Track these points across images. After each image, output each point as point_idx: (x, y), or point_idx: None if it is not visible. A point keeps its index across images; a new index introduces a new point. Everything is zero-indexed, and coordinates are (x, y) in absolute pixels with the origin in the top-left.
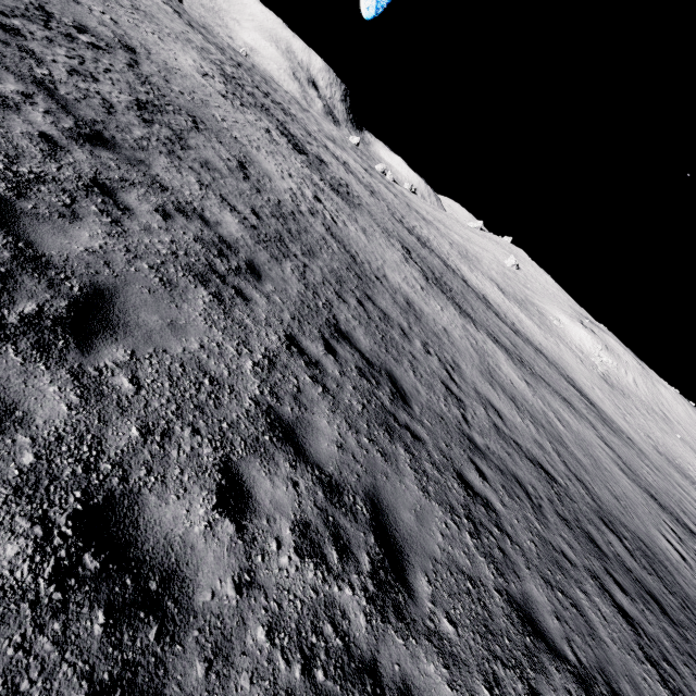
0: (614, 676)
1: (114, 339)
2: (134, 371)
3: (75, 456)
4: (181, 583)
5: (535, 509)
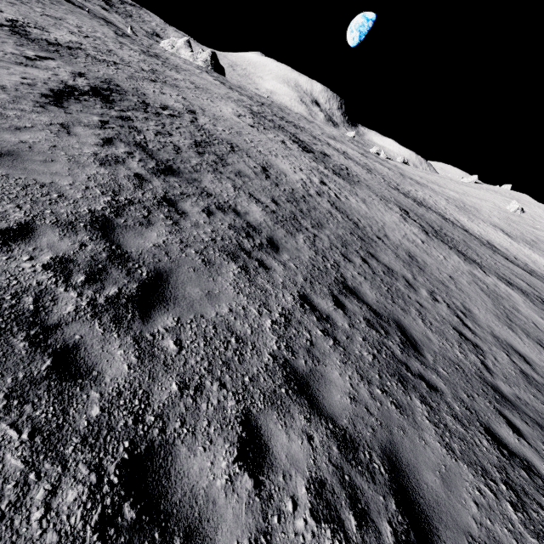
0: None
1: (166, 310)
2: (178, 334)
3: (129, 408)
4: (201, 541)
5: None
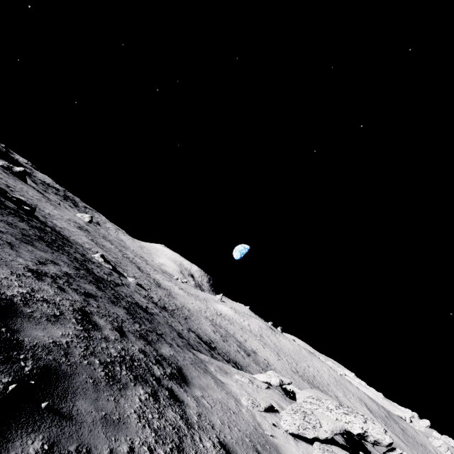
0: None
1: None
2: None
3: None
4: None
5: None
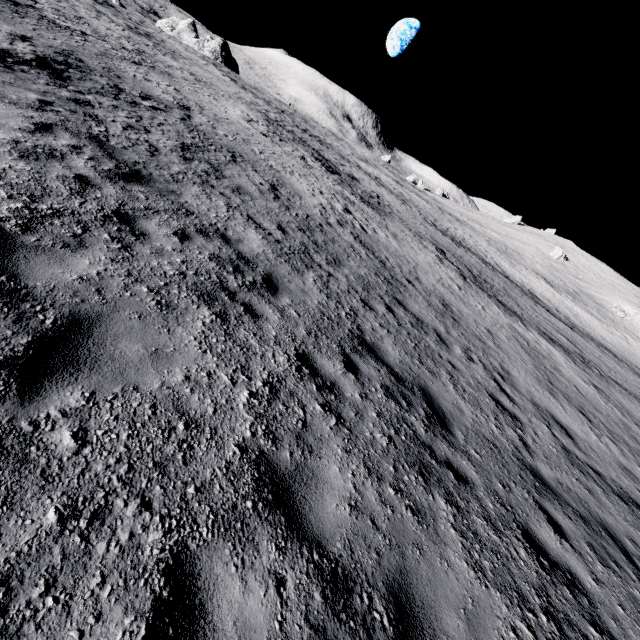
0: None
1: (73, 379)
2: (84, 420)
3: None
4: None
5: None
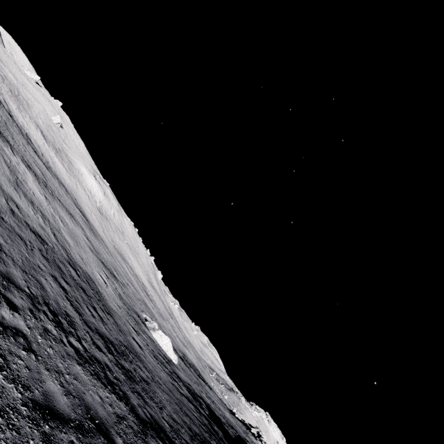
0: (48, 299)
1: None
2: None
3: None
4: None
5: (28, 250)
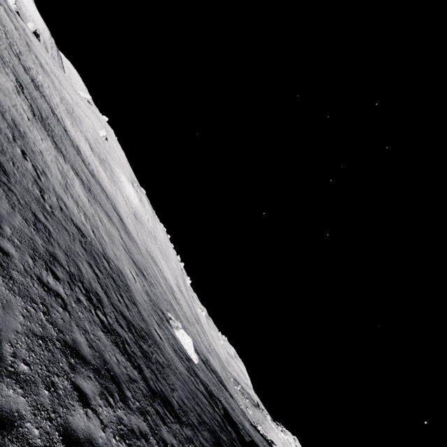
0: (83, 279)
1: None
2: None
3: None
4: None
5: (71, 239)
